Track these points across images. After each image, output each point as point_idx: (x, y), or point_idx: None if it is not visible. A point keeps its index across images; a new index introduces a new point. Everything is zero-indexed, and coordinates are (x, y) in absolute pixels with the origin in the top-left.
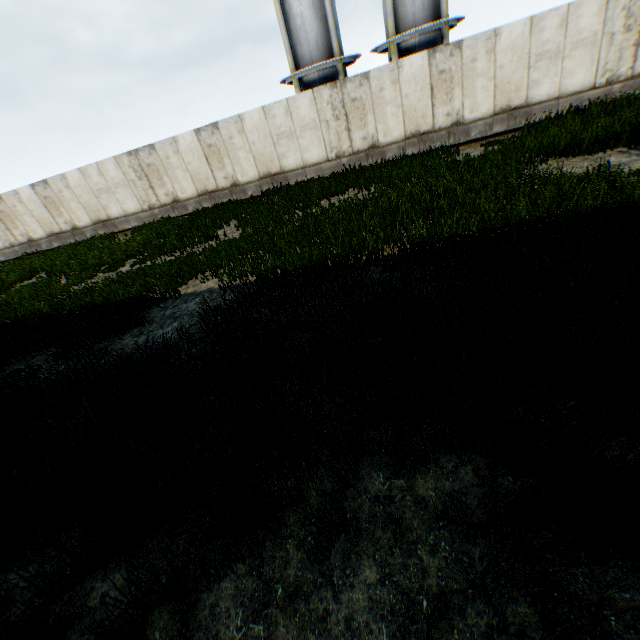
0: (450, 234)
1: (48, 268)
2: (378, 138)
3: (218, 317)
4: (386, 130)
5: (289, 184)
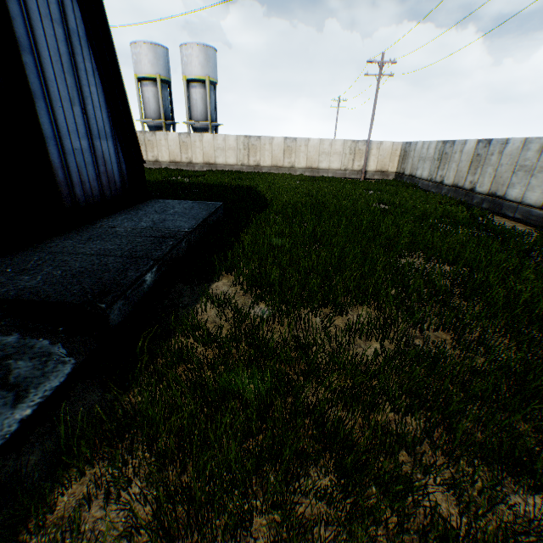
0: None
1: None
2: (159, 158)
3: None
4: (162, 156)
5: None
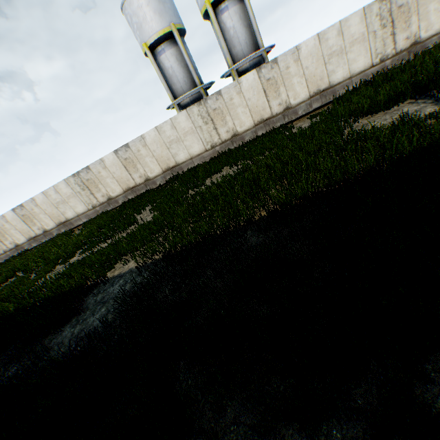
0: (303, 194)
1: (23, 268)
2: (236, 129)
3: (135, 298)
4: (240, 123)
5: (183, 171)
